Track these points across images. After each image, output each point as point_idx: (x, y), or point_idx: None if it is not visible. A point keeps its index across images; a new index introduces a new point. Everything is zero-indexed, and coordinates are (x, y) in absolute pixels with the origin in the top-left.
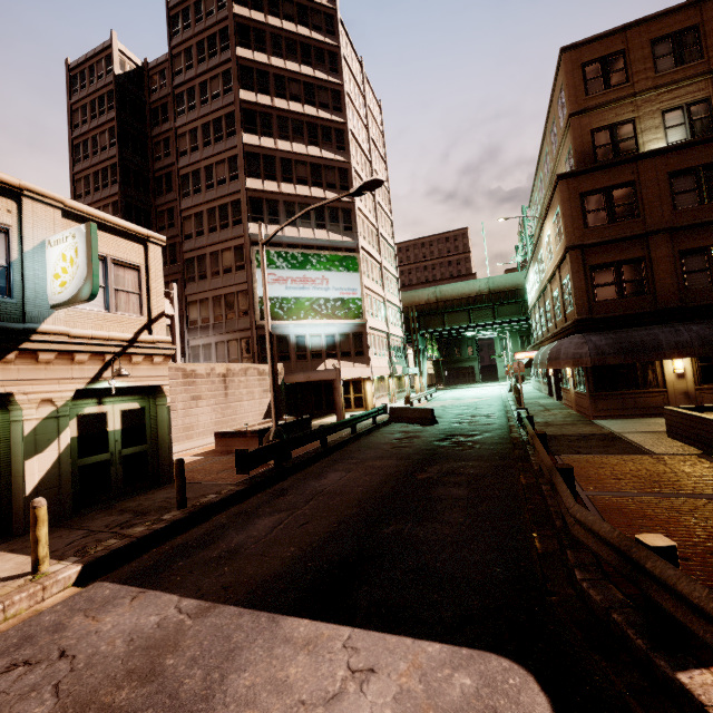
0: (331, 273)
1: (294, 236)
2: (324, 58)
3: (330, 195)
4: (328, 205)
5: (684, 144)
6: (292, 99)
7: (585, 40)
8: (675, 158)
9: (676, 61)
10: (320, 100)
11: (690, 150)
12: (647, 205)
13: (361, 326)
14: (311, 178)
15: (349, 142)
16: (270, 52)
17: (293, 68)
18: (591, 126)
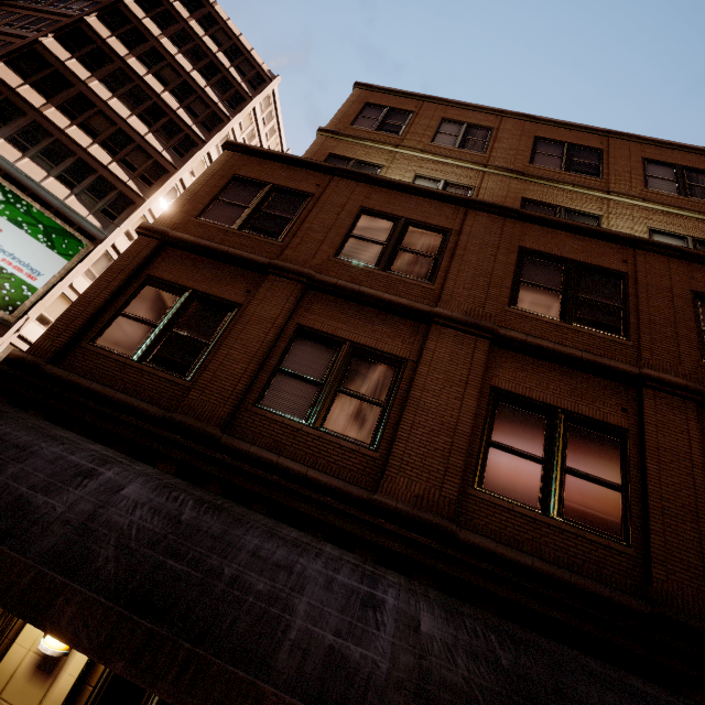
0: (16, 229)
1: (5, 156)
2: (229, 90)
3: (117, 169)
4: (103, 175)
5: (403, 183)
6: (156, 76)
7: (383, 87)
8: (383, 196)
9: (457, 143)
10: (191, 105)
11: (406, 196)
12: (305, 231)
13: (1, 325)
14: (106, 138)
15: (194, 155)
16: (168, 35)
17: (183, 63)
18: (333, 150)
